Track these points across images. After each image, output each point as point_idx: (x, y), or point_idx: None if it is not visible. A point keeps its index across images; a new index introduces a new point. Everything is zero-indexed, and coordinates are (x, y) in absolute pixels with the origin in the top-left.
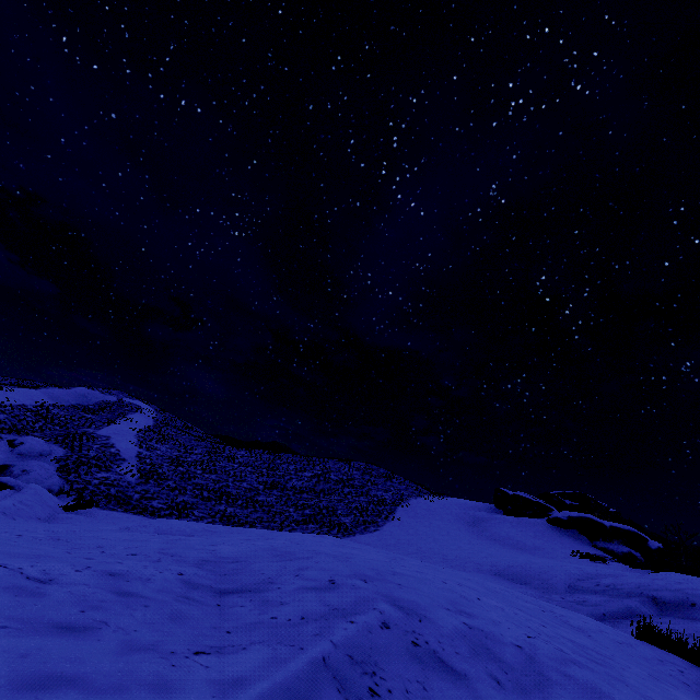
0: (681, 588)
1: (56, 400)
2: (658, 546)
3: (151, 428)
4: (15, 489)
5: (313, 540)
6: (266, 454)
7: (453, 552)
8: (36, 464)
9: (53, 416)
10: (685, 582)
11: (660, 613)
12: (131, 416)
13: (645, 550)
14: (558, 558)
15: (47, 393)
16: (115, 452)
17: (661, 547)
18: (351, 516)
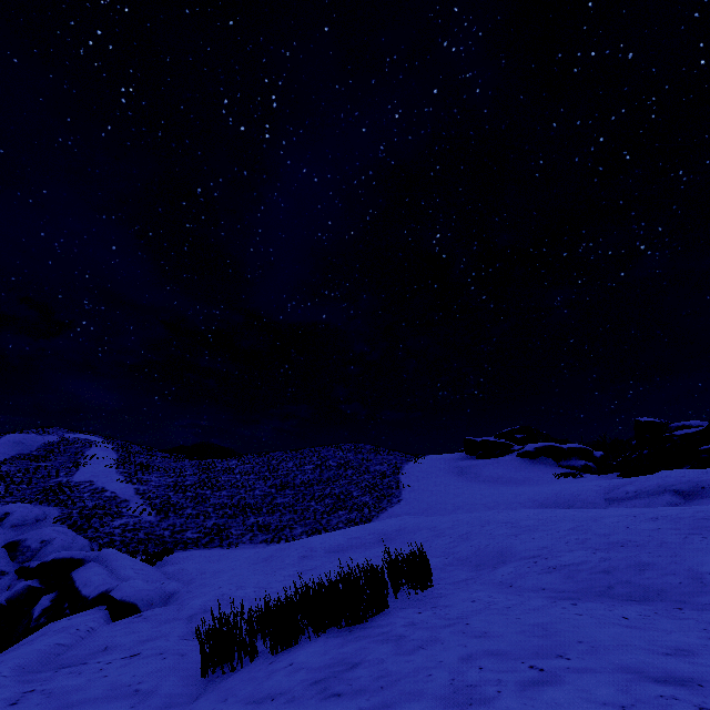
0: (689, 480)
1: None
2: (601, 454)
3: (119, 460)
4: (87, 560)
5: (529, 515)
6: (257, 458)
7: (486, 500)
8: (51, 531)
9: (6, 474)
10: (685, 475)
11: (685, 499)
12: (91, 452)
13: (594, 460)
14: (550, 482)
15: None
16: (111, 495)
17: (602, 454)
18: (368, 495)
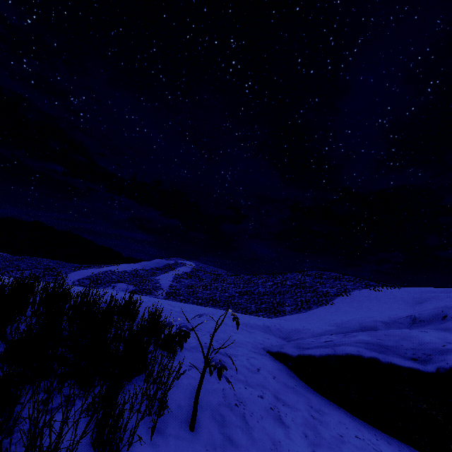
0: (450, 304)
1: (144, 267)
2: None
3: (188, 273)
4: None
5: None
6: (247, 276)
7: (336, 318)
8: None
9: (138, 274)
10: None
11: None
12: (178, 268)
13: None
14: None
15: (140, 264)
16: (158, 285)
17: None
18: (293, 306)
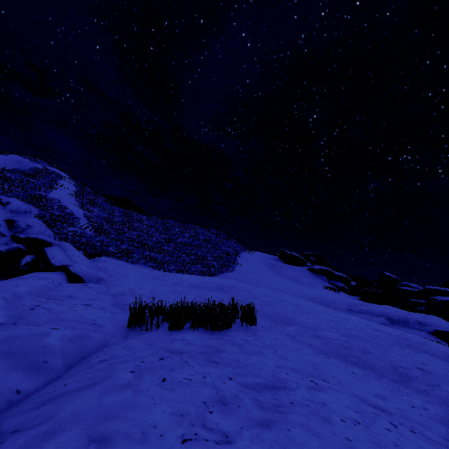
0: (399, 315)
1: (1, 164)
2: (355, 284)
3: (77, 193)
4: (53, 244)
5: (307, 304)
6: (158, 219)
7: (281, 287)
8: (33, 221)
9: (9, 179)
10: (397, 311)
11: (391, 323)
12: (61, 183)
13: (349, 286)
14: (320, 289)
15: None
16: (70, 212)
17: (355, 284)
18: (216, 261)
